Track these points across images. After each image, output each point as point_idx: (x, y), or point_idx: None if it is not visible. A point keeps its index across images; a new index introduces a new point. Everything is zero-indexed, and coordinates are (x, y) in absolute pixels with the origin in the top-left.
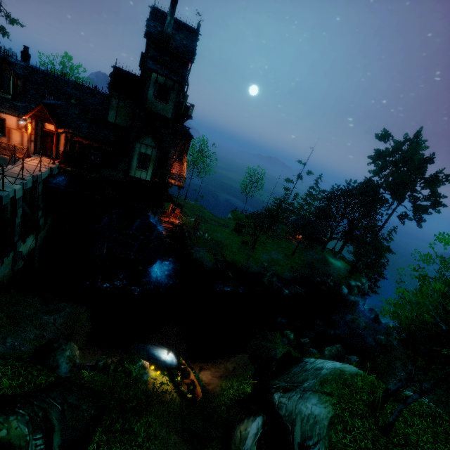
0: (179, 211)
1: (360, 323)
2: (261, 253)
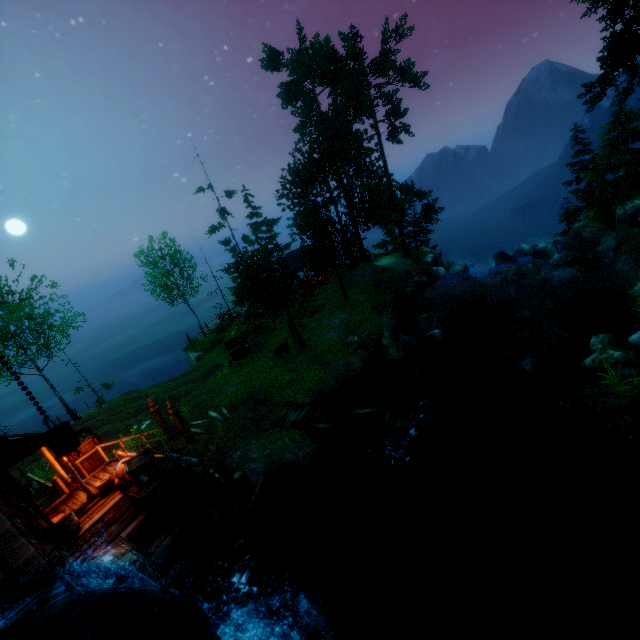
0: (91, 441)
1: (529, 268)
2: (320, 337)
